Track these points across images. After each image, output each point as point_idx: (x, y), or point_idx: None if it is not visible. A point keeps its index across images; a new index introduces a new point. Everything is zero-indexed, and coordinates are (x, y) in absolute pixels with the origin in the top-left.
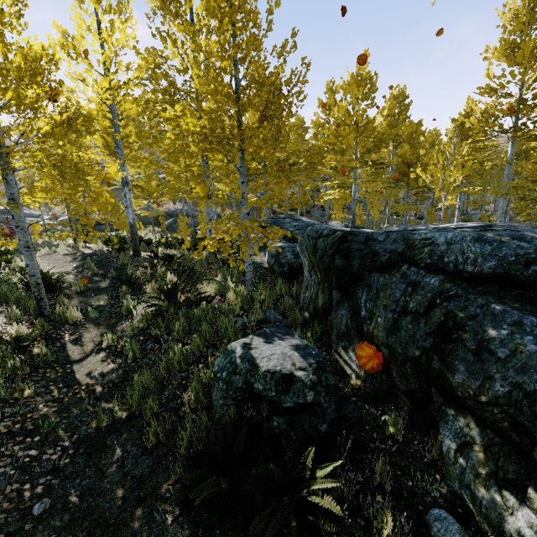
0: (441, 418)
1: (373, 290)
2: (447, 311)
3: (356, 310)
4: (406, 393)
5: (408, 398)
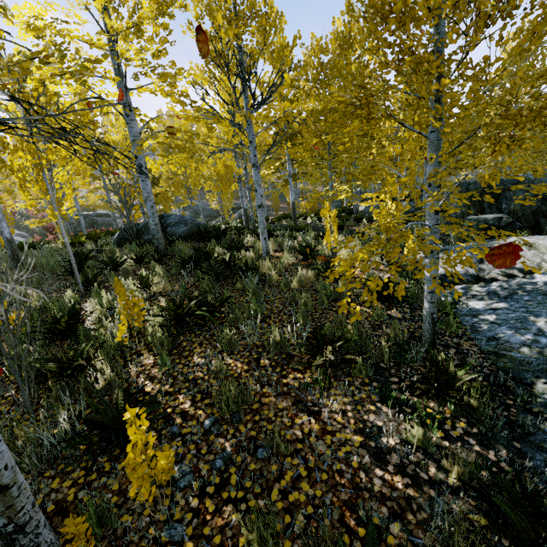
0: (545, 224)
1: (508, 197)
2: (543, 194)
3: (499, 207)
4: (528, 226)
5: (528, 228)
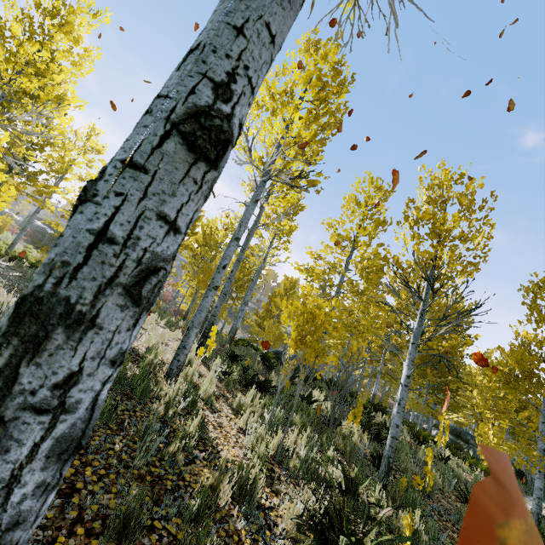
0: None
1: None
2: None
3: None
4: None
5: None
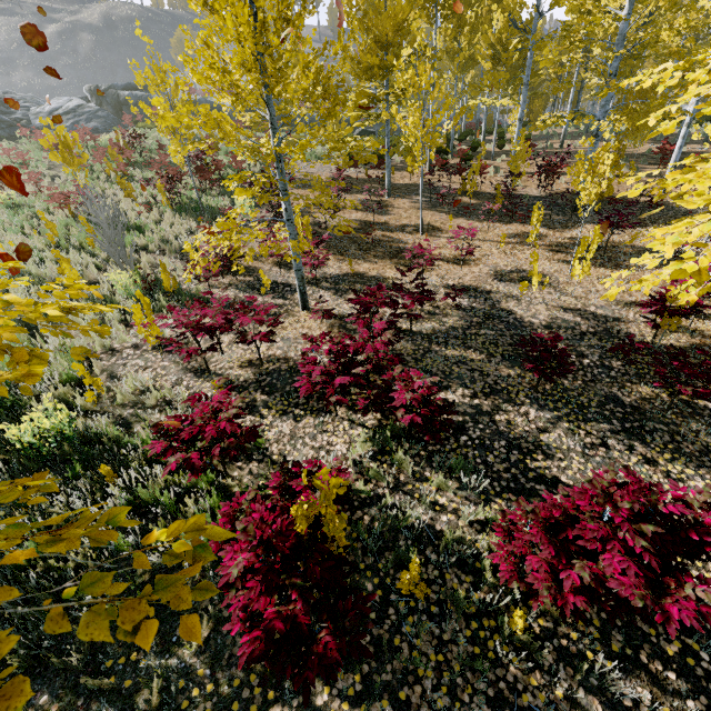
0: None
1: None
2: None
3: None
4: None
5: None
